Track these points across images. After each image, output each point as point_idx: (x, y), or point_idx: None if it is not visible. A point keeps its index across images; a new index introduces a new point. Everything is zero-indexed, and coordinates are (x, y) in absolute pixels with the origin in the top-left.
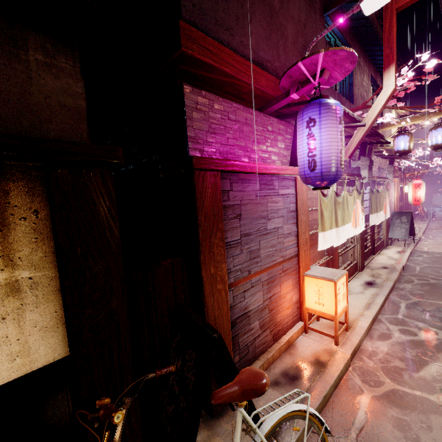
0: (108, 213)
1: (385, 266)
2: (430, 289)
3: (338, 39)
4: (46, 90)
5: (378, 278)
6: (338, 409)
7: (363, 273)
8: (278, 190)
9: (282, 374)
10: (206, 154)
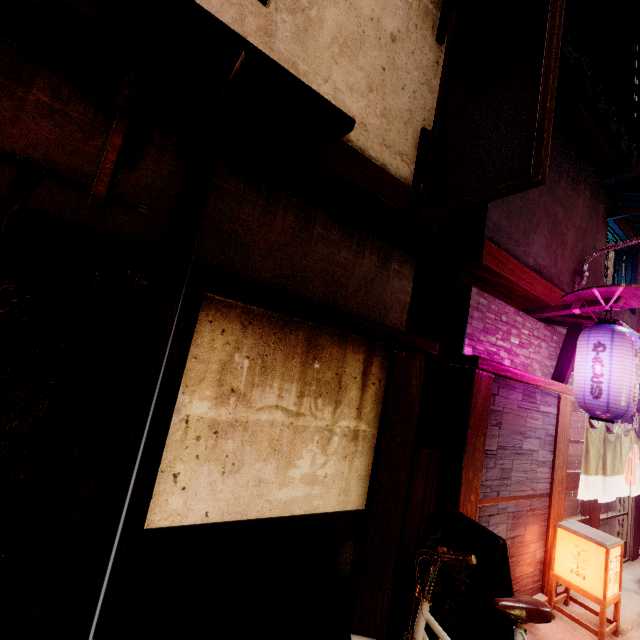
0: (416, 393)
1: None
2: None
3: (620, 240)
4: (393, 289)
5: None
6: None
7: (636, 564)
8: (539, 406)
9: None
10: (476, 351)
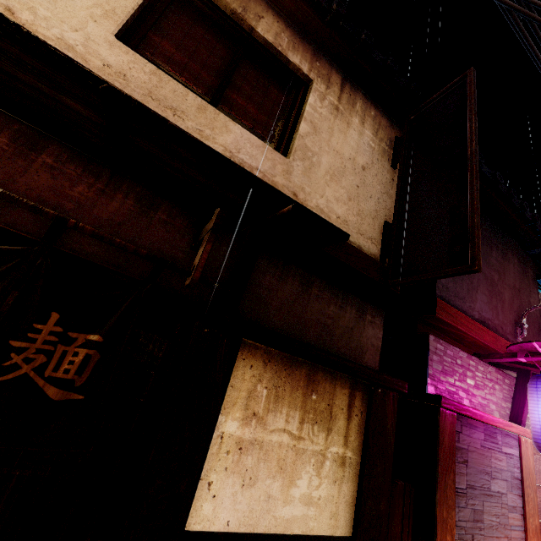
0: (391, 426)
1: None
2: None
3: None
4: (368, 335)
5: None
6: None
7: None
8: (501, 447)
9: None
10: (438, 390)
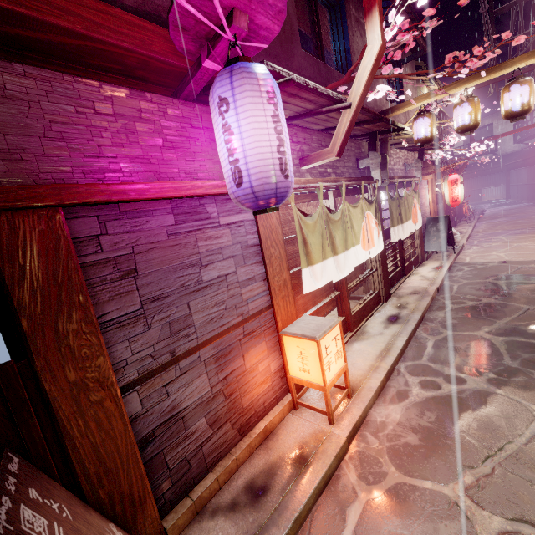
0: None
1: (416, 291)
2: (466, 315)
3: None
4: None
5: (404, 309)
6: (316, 534)
7: (388, 304)
8: (218, 219)
9: (245, 488)
10: (47, 177)
